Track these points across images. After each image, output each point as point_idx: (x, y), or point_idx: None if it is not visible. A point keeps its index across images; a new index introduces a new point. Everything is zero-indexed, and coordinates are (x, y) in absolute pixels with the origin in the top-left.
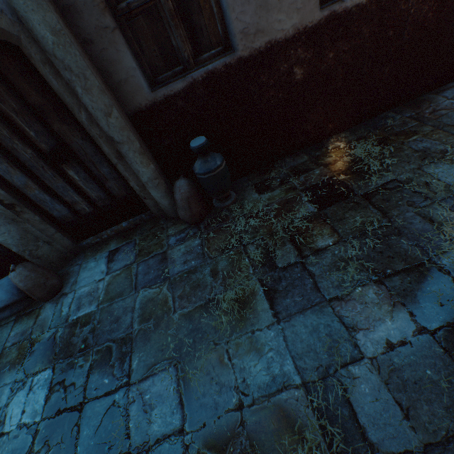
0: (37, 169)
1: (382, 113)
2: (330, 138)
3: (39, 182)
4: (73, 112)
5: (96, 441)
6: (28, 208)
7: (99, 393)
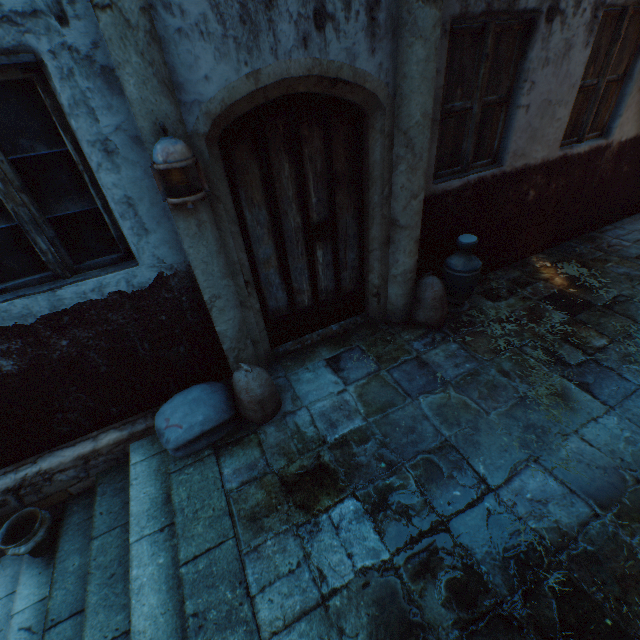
0: (291, 242)
1: (564, 243)
2: (529, 258)
3: (284, 259)
4: (370, 187)
5: (501, 553)
6: (255, 291)
7: (458, 507)
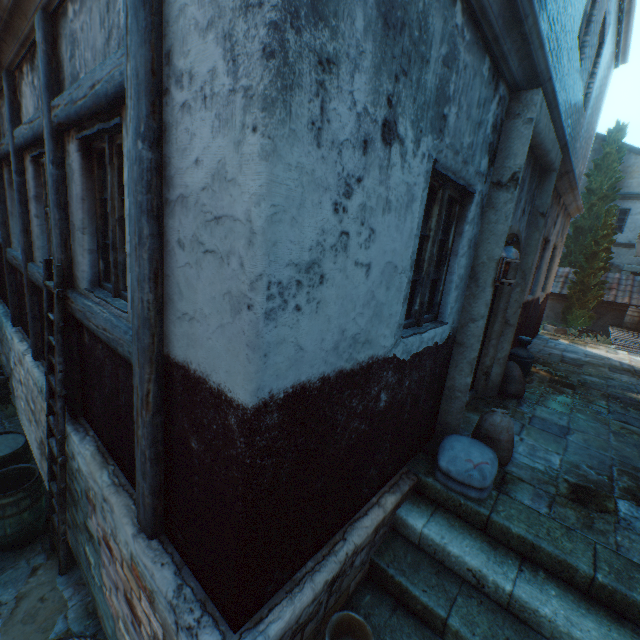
0: None
1: None
2: None
3: None
4: (500, 298)
5: None
6: None
7: None
